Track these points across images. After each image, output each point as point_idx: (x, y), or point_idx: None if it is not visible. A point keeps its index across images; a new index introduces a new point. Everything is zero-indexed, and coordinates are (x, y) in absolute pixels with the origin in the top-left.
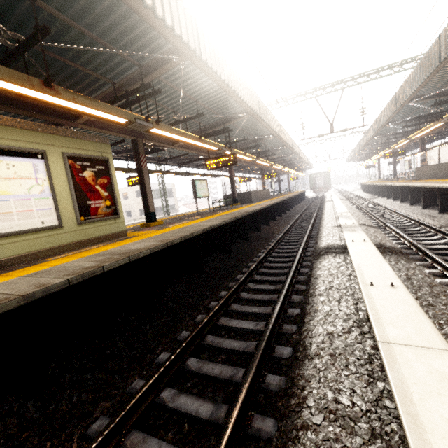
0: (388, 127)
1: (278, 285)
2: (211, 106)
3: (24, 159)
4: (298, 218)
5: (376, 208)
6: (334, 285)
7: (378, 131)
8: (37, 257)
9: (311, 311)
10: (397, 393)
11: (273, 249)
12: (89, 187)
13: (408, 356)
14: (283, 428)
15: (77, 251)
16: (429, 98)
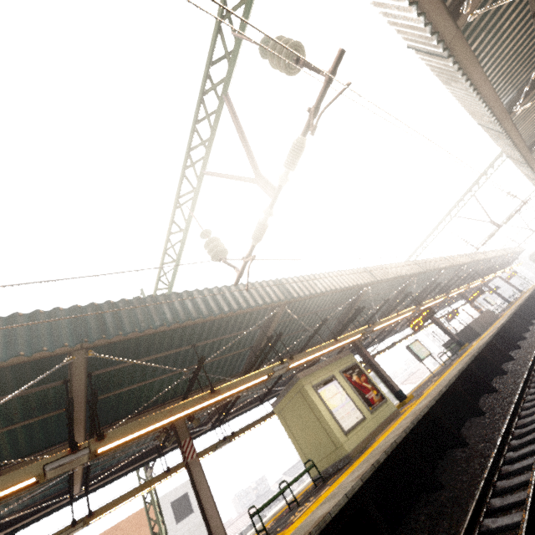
0: None
1: None
2: (387, 289)
3: (330, 384)
4: None
5: None
6: None
7: None
8: (367, 443)
9: None
10: None
11: (534, 365)
12: (360, 386)
13: None
14: None
15: (384, 430)
16: None
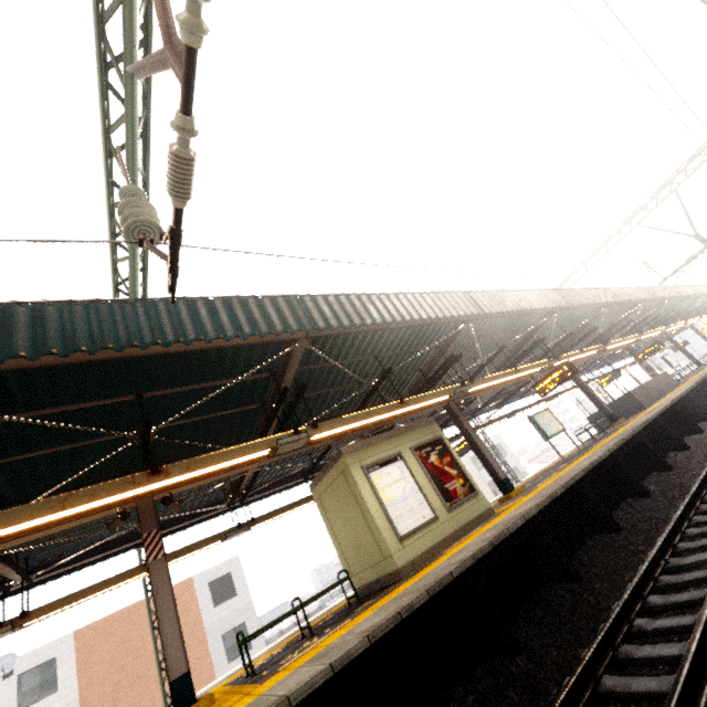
0: None
1: None
2: (507, 330)
3: (391, 465)
4: None
5: None
6: None
7: None
8: (433, 554)
9: None
10: None
11: None
12: (440, 471)
13: None
14: None
15: (461, 539)
16: None
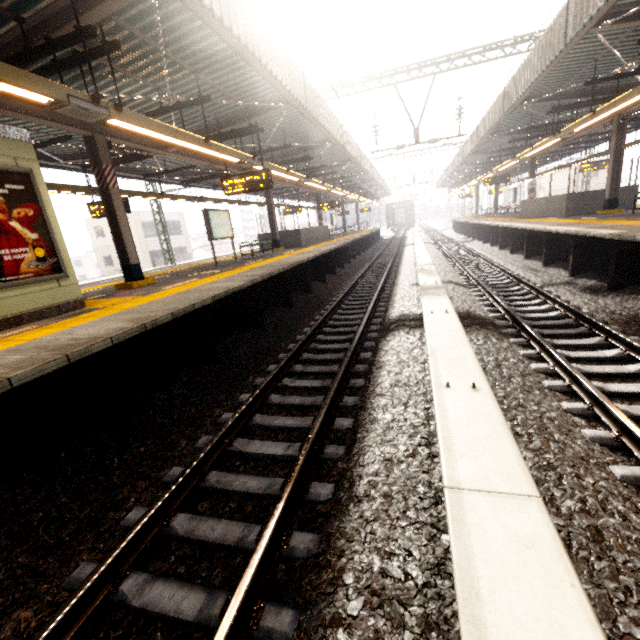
0: (492, 140)
1: (326, 379)
2: (225, 84)
3: None
4: (366, 270)
5: (469, 257)
6: (402, 378)
7: (478, 145)
8: None
9: (367, 421)
10: (461, 581)
11: (326, 321)
12: None
13: (482, 511)
14: (305, 625)
15: None
16: (546, 100)
